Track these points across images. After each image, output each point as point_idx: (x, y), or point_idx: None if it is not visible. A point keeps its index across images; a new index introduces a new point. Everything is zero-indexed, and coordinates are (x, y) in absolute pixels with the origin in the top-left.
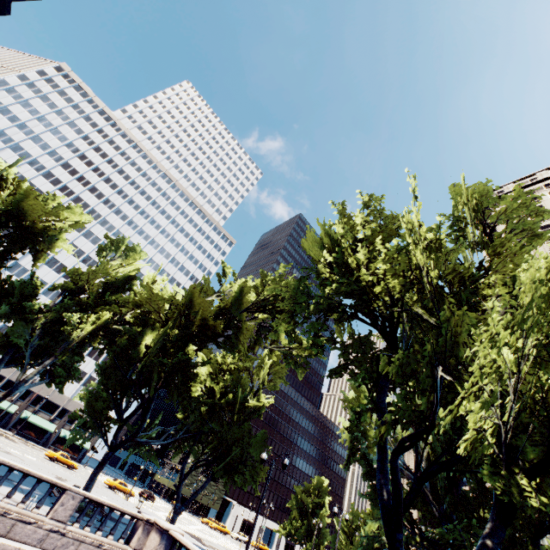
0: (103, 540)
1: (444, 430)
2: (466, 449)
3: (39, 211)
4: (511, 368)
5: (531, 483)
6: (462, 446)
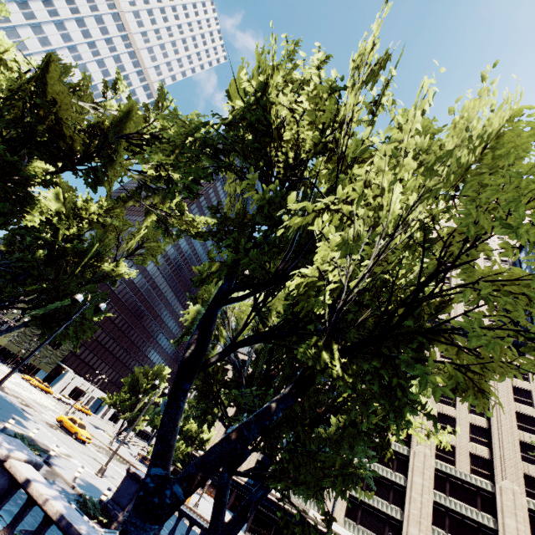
0: None
1: (284, 306)
2: (298, 289)
3: None
4: (389, 225)
5: (340, 361)
6: (296, 281)
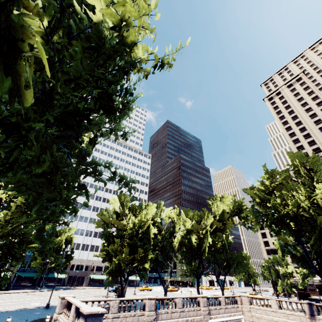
0: (233, 306)
1: None
2: None
3: (155, 217)
4: None
5: None
6: None
